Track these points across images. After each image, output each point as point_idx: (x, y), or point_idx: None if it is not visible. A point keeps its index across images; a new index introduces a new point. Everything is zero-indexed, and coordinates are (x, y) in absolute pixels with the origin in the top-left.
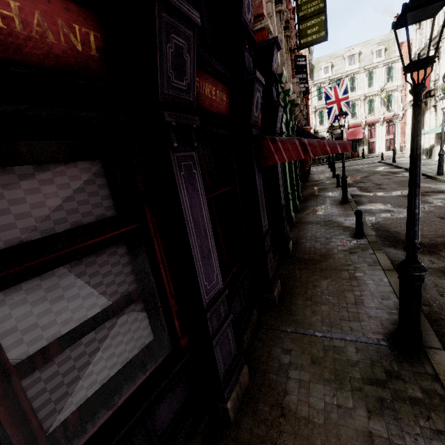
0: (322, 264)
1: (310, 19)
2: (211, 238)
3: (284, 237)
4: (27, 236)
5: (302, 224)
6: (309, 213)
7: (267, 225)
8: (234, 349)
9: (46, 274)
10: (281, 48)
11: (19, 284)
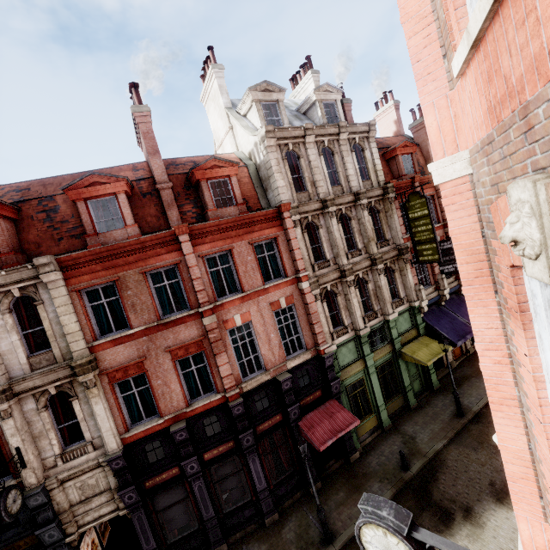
0: (356, 481)
1: (424, 244)
2: (261, 473)
3: (348, 450)
4: (224, 474)
5: (393, 431)
6: (414, 417)
7: (309, 456)
8: (272, 506)
9: (226, 480)
10: (381, 291)
11: (223, 481)
